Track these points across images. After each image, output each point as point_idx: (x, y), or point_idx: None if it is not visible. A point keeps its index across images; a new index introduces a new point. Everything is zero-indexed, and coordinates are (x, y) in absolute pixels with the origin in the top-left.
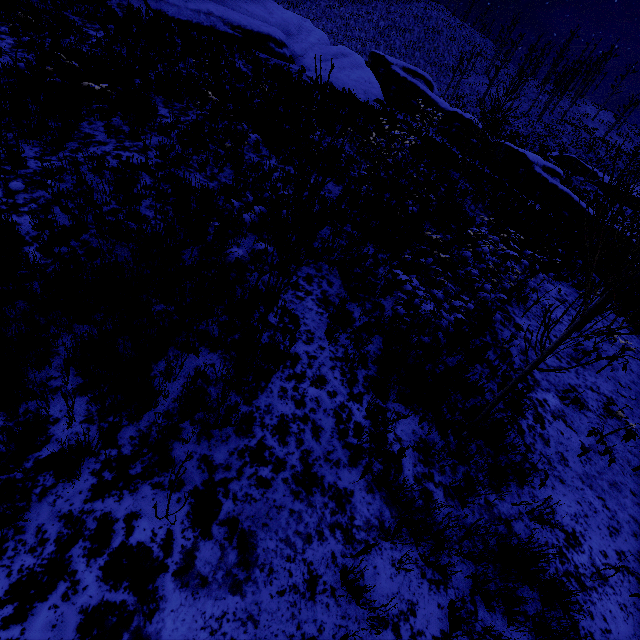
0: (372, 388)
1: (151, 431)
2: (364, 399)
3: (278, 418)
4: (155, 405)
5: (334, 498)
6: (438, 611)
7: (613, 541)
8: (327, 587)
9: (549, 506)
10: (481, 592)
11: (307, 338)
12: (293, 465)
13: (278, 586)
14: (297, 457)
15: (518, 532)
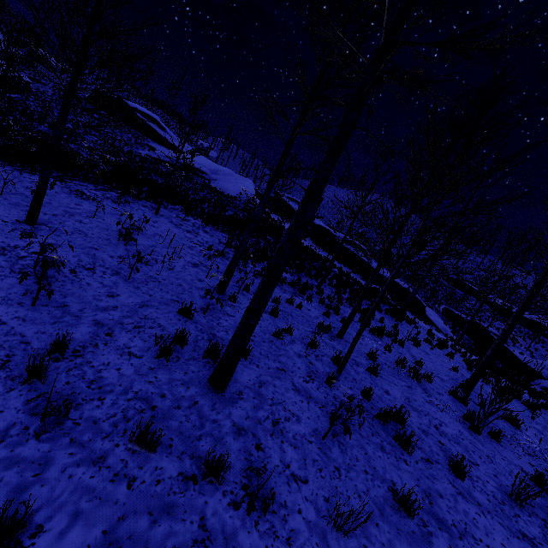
0: None
1: None
2: None
3: None
4: None
5: None
6: None
7: None
8: None
9: None
10: None
11: None
12: None
13: None
14: None
15: None
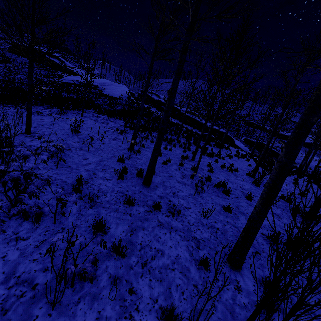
0: None
1: None
2: None
3: None
4: None
5: None
6: None
7: None
8: None
9: None
10: None
11: None
12: None
13: None
14: None
15: None
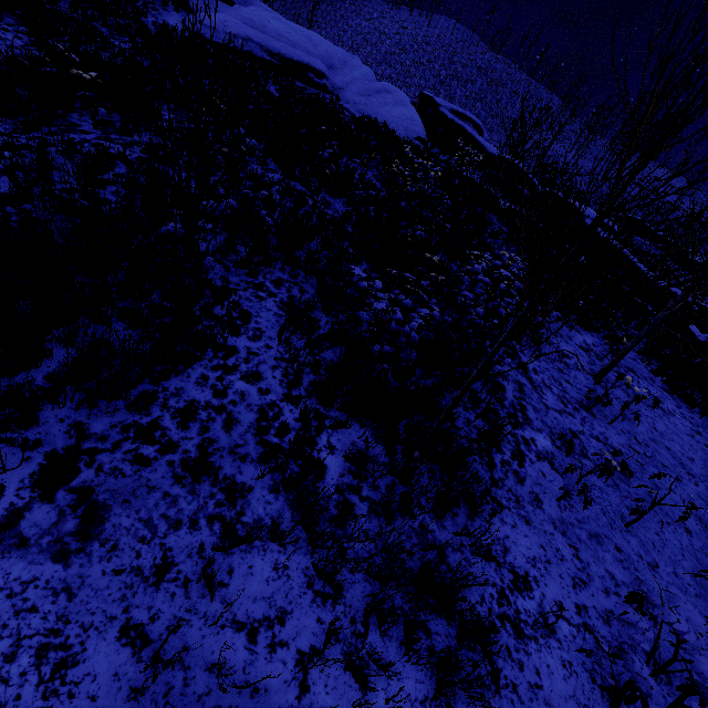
0: (315, 393)
1: (23, 389)
2: (302, 402)
3: (187, 403)
4: (37, 364)
5: (226, 490)
6: (315, 625)
7: (576, 593)
8: (180, 576)
9: (490, 535)
10: (378, 614)
11: (254, 335)
12: (187, 450)
13: (117, 564)
14: (195, 443)
15: (452, 563)
